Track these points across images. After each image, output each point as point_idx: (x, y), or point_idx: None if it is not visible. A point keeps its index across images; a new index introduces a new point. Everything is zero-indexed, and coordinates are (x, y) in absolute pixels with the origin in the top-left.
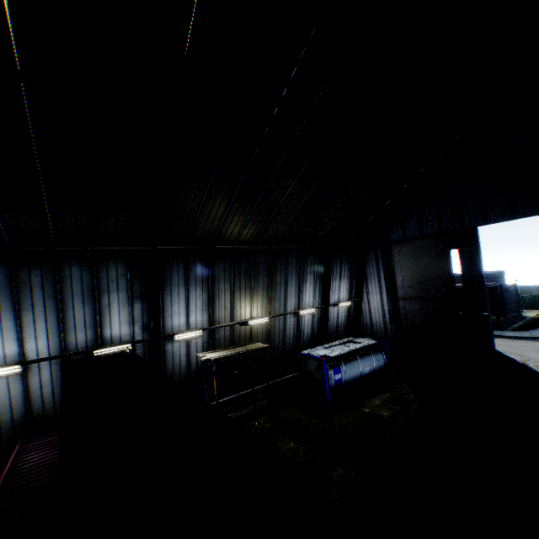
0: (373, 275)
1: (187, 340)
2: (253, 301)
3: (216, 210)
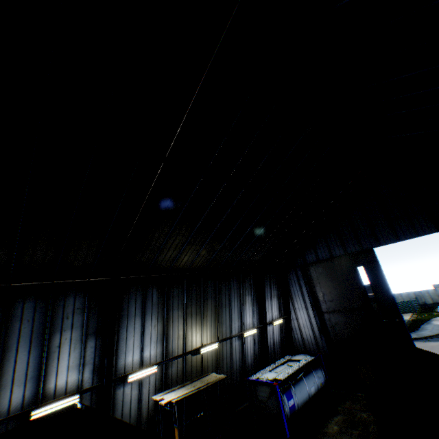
0: (297, 293)
1: (139, 380)
2: (203, 327)
3: (179, 240)
